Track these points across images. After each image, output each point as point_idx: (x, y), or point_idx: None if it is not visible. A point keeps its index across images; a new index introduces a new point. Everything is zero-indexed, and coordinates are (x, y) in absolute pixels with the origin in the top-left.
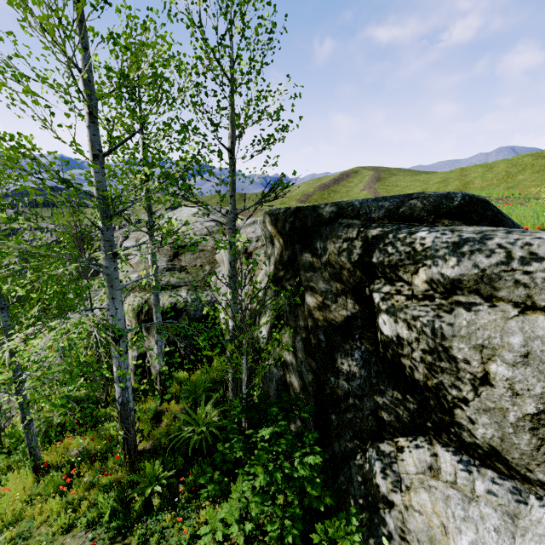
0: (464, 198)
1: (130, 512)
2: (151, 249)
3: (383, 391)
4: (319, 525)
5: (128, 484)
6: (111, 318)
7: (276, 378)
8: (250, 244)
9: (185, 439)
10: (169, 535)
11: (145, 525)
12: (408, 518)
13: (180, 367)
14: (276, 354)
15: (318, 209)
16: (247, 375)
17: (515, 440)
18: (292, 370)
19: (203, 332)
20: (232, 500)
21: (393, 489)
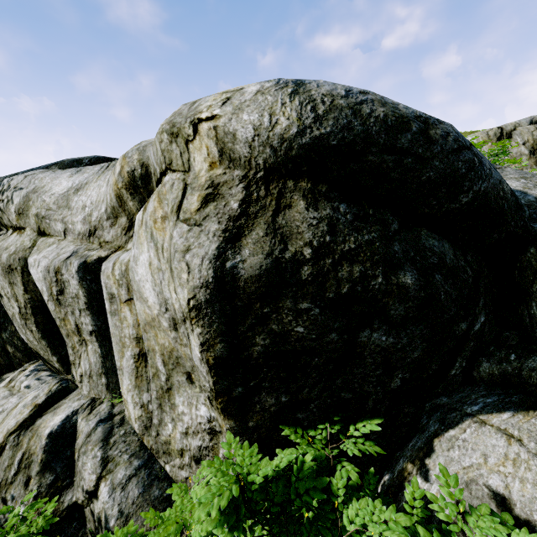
0: (91, 160)
1: None
2: None
3: (7, 327)
4: None
5: None
6: None
7: None
8: None
9: None
10: None
11: None
12: None
13: None
14: None
15: None
16: None
17: (31, 338)
18: None
19: None
20: None
21: None
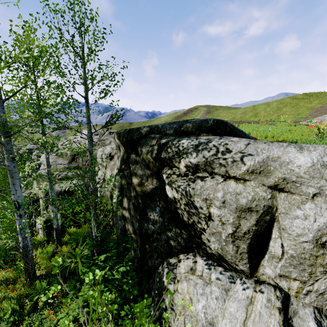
0: (214, 121)
1: (24, 311)
2: (45, 155)
3: (171, 229)
4: (127, 306)
5: (26, 296)
6: (13, 195)
7: (120, 227)
8: (112, 151)
9: (67, 267)
10: (45, 322)
11: (31, 318)
12: (175, 297)
13: (72, 225)
14: (120, 213)
15: (139, 129)
16: (95, 224)
17: (227, 249)
18: (128, 221)
19: (69, 201)
20: (79, 297)
21: (170, 282)
